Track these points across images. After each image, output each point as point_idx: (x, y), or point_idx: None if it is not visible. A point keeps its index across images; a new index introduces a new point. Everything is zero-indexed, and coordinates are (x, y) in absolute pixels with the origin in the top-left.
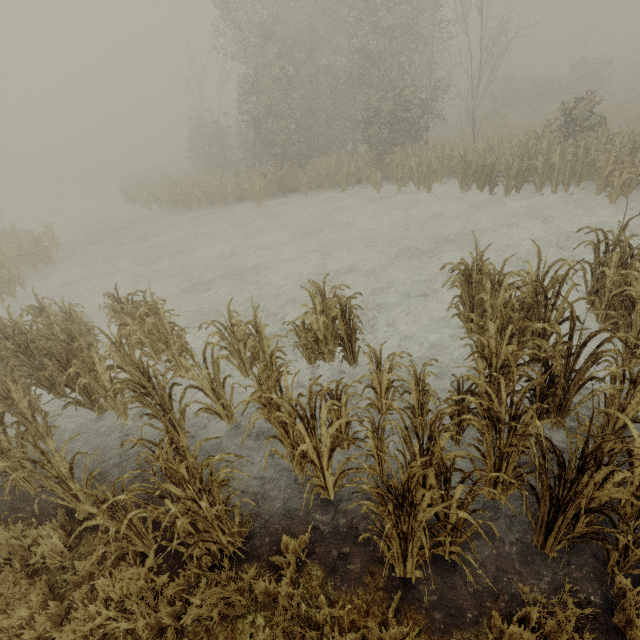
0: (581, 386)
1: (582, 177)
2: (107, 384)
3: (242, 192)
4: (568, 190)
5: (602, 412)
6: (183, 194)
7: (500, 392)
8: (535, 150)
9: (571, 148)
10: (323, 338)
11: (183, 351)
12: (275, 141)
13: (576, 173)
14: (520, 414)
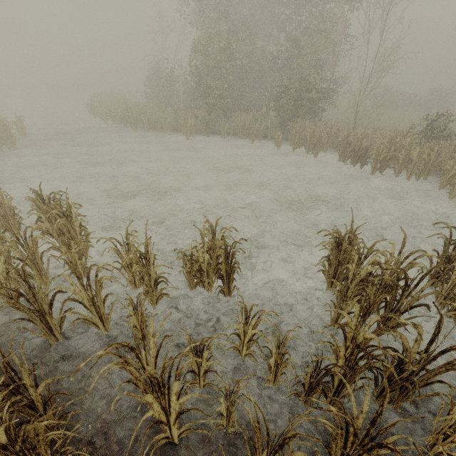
0: (428, 383)
1: (430, 173)
2: (0, 276)
3: (177, 125)
4: (418, 180)
5: (452, 429)
6: (132, 117)
7: (354, 375)
8: (400, 145)
9: (428, 150)
10: (206, 271)
11: (83, 255)
12: (209, 93)
13: (426, 169)
14: (382, 443)
